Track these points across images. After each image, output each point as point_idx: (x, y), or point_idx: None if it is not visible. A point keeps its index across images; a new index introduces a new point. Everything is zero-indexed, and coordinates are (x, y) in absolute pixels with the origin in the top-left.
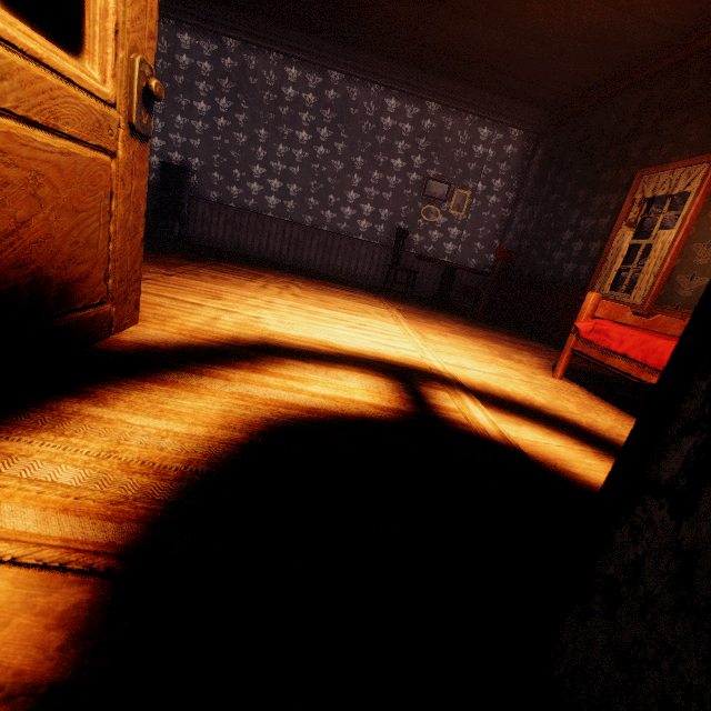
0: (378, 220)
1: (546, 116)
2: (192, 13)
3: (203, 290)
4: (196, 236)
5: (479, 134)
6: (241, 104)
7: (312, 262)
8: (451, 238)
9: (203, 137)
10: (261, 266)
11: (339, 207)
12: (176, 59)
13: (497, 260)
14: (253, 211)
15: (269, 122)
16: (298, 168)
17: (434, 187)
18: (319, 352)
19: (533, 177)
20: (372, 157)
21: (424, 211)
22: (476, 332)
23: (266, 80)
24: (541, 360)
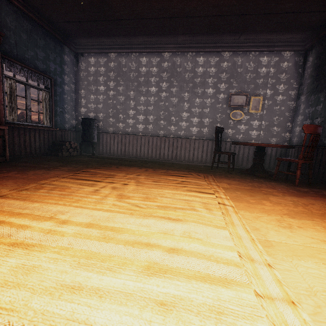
0: (202, 125)
1: (310, 35)
2: (94, 47)
3: None
4: (103, 152)
5: (261, 62)
6: (120, 82)
7: (166, 156)
8: (254, 127)
9: (103, 102)
10: (129, 165)
11: (178, 122)
12: (88, 70)
13: (305, 134)
14: (131, 134)
15: (134, 87)
16: (152, 106)
17: (236, 99)
18: None
19: (310, 75)
20: (193, 91)
21: (232, 114)
22: (312, 206)
23: (131, 67)
24: None
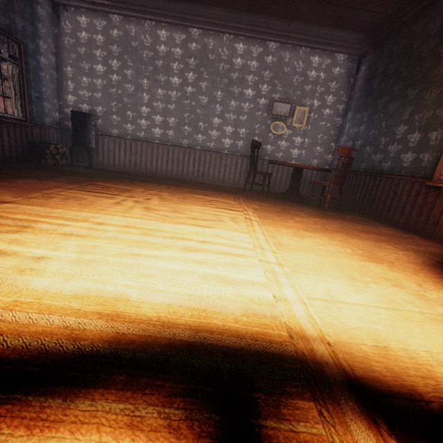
0: (237, 137)
1: (366, 38)
2: None
3: (18, 219)
4: (104, 163)
5: (311, 62)
6: (128, 63)
7: (191, 174)
8: (296, 145)
9: (103, 90)
10: (144, 181)
11: (207, 130)
12: (77, 36)
13: (339, 157)
14: (144, 141)
15: (149, 73)
16: (174, 105)
17: (279, 107)
18: (69, 348)
19: (360, 89)
20: (229, 90)
21: (273, 127)
22: (329, 225)
23: (144, 42)
24: (408, 255)
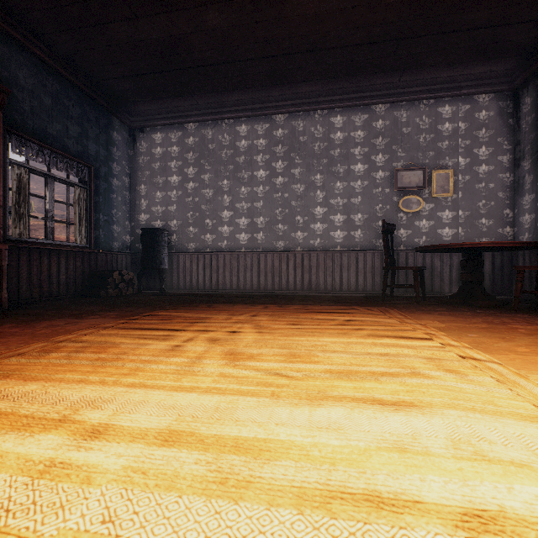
0: (352, 226)
1: (520, 64)
2: (160, 117)
3: None
4: (180, 286)
5: (440, 114)
6: (205, 167)
7: (292, 286)
8: (445, 222)
9: (178, 201)
10: (229, 302)
11: (308, 225)
12: (152, 152)
13: None
14: (227, 251)
15: (229, 173)
16: (261, 202)
17: (406, 177)
18: None
19: (533, 125)
20: (331, 170)
21: (403, 203)
22: None
23: (222, 142)
24: None
